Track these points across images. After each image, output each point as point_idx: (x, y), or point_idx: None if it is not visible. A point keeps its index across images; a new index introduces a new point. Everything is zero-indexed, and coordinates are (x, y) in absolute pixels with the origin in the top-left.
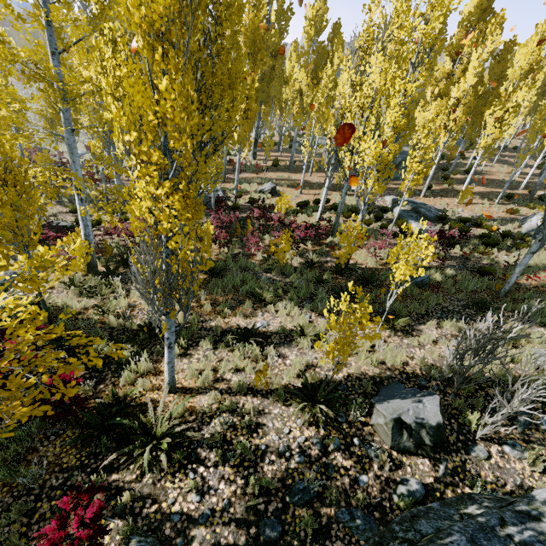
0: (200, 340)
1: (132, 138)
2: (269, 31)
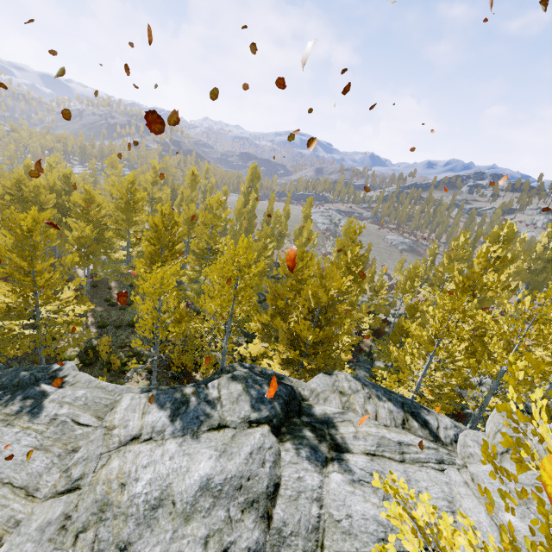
0: None
1: None
2: (546, 250)
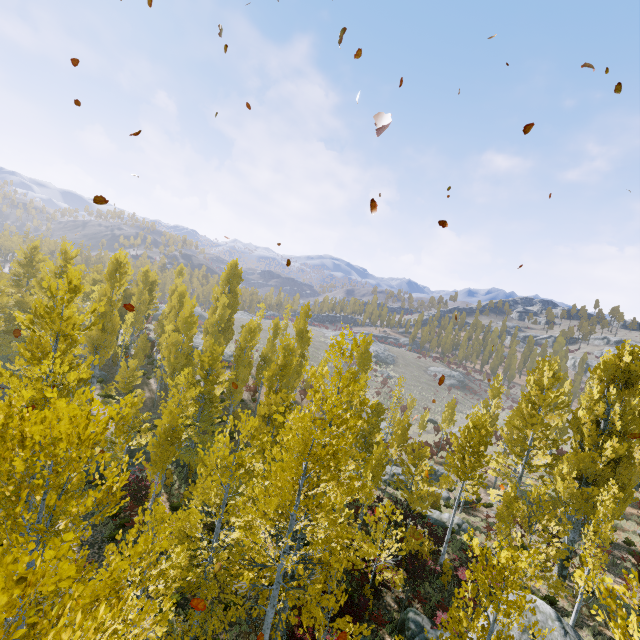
0: (582, 627)
1: (591, 533)
2: None
